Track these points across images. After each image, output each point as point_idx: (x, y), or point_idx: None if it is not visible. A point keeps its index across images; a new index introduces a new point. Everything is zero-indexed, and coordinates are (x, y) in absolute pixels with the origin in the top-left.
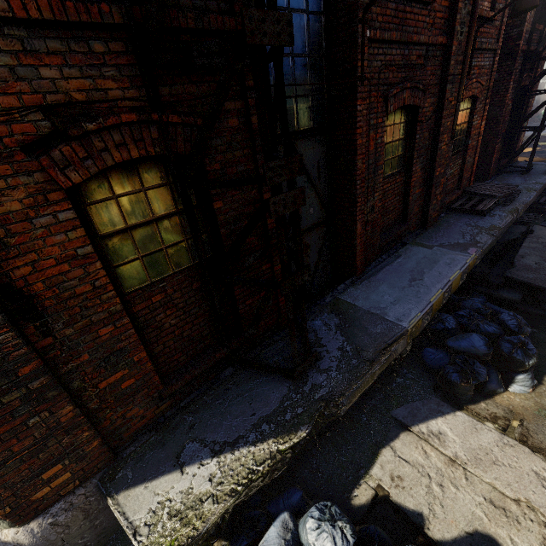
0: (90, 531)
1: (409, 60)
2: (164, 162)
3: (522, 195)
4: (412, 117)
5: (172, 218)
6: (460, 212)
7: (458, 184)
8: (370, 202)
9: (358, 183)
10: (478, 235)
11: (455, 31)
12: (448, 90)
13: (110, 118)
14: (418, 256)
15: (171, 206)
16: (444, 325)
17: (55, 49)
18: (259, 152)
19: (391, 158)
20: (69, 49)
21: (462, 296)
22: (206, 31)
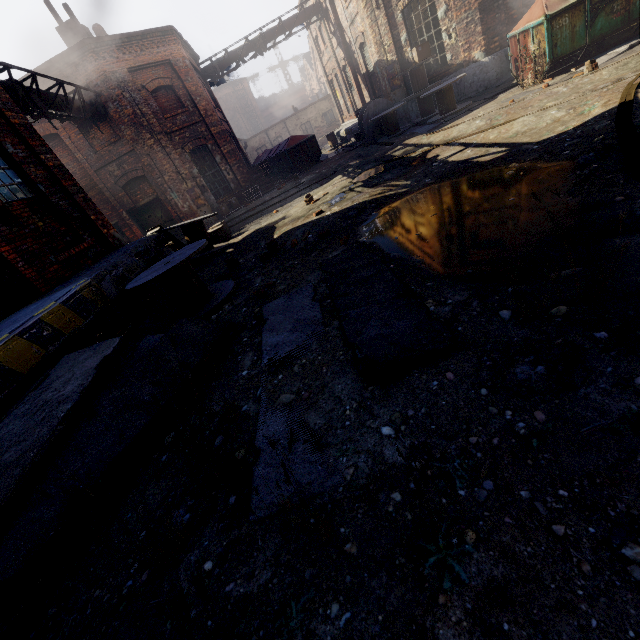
0: (499, 69)
1: None
2: None
3: None
4: None
5: None
6: None
7: None
8: None
9: None
10: None
11: None
12: None
13: None
14: None
15: None
16: None
17: None
18: None
19: None
20: None
21: None
22: None
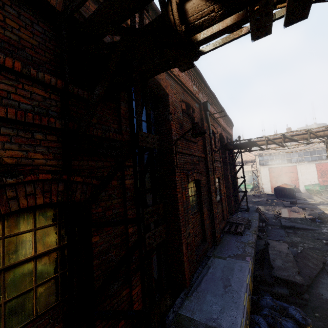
0: None
1: (193, 161)
2: (59, 207)
3: (253, 223)
4: (198, 184)
5: (53, 254)
6: (229, 233)
7: (223, 217)
8: (187, 230)
9: (181, 219)
10: (245, 248)
11: (207, 153)
12: (210, 174)
13: (30, 175)
14: (220, 265)
15: (55, 243)
16: (260, 327)
17: (6, 132)
18: (128, 200)
19: (192, 204)
20: (17, 134)
21: (256, 295)
22: (106, 138)
